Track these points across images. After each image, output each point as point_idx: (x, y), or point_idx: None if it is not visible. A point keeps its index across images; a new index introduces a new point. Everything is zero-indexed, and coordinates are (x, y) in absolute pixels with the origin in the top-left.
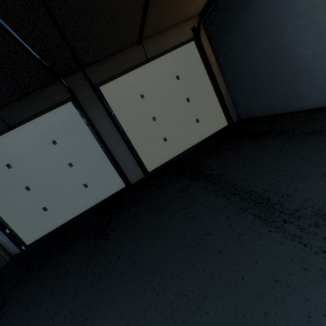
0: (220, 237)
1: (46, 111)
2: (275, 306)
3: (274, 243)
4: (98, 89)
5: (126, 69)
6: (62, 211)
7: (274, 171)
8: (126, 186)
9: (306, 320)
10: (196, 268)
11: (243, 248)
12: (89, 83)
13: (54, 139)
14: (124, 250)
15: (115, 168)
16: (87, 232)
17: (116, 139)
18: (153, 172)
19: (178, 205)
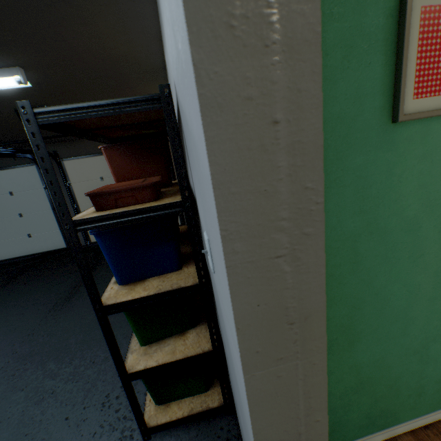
0: (34, 307)
1: (12, 167)
2: (3, 335)
3: (38, 317)
4: (62, 162)
5: (93, 153)
6: (3, 250)
7: (103, 283)
8: (67, 247)
9: (2, 340)
10: (8, 317)
11: (29, 315)
12: (55, 156)
13: (13, 191)
14: (1, 297)
15: (61, 230)
16: (4, 276)
17: (69, 207)
18: (95, 243)
19: (55, 281)
